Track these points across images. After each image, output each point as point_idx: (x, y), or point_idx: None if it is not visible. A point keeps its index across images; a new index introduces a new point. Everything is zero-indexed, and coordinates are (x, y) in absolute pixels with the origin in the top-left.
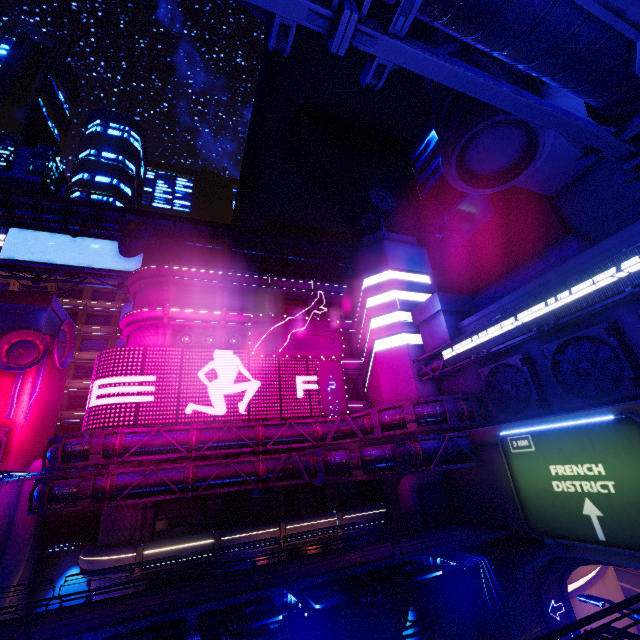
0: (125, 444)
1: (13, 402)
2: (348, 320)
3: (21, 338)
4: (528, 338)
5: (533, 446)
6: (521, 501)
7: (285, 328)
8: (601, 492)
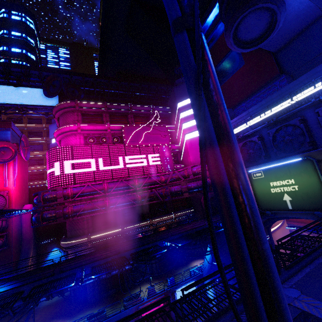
0: (73, 192)
1: (6, 179)
2: (171, 125)
3: (0, 146)
4: (262, 127)
5: (263, 175)
6: (256, 198)
7: (141, 131)
8: (292, 190)
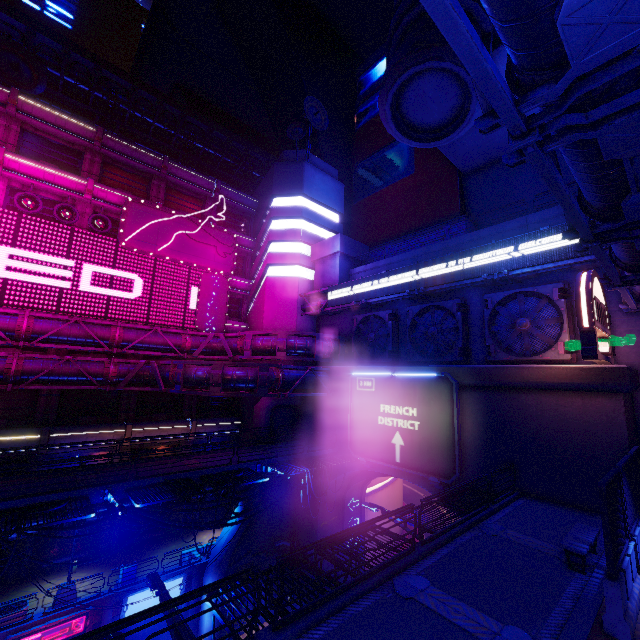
0: None
1: None
2: (247, 237)
3: None
4: (401, 297)
5: (374, 387)
6: (352, 428)
7: (171, 226)
8: (409, 428)
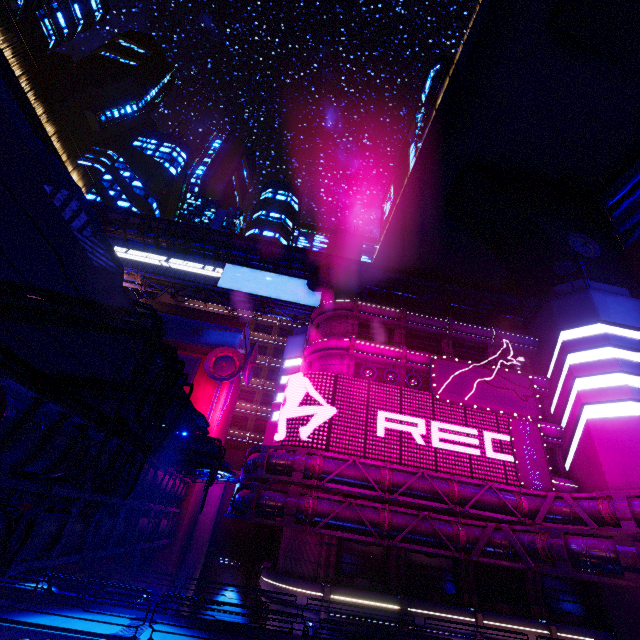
0: (323, 468)
1: (212, 408)
2: (538, 376)
3: (224, 353)
4: None
5: None
6: None
7: (470, 375)
8: None
